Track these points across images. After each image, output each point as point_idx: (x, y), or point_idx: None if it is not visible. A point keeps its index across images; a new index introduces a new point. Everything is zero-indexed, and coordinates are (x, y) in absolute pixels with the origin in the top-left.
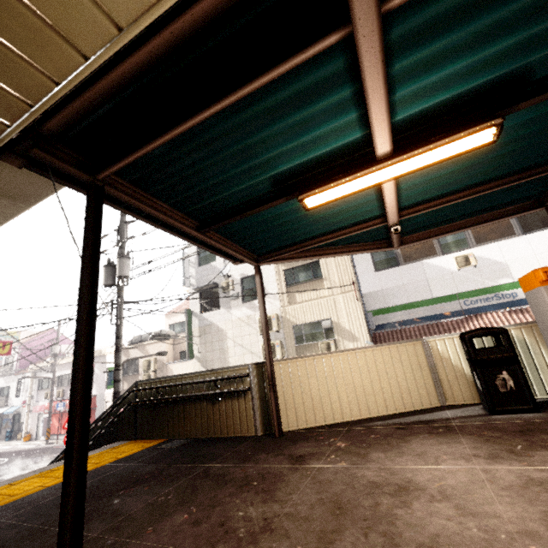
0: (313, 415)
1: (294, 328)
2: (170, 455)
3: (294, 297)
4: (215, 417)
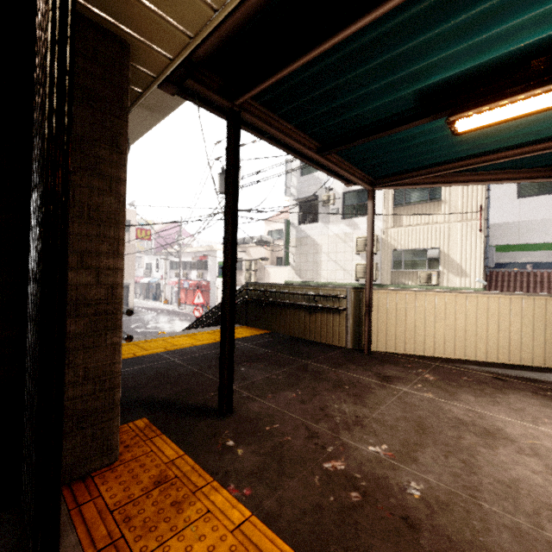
0: (403, 344)
1: (394, 252)
2: (275, 346)
3: (401, 219)
4: (311, 325)
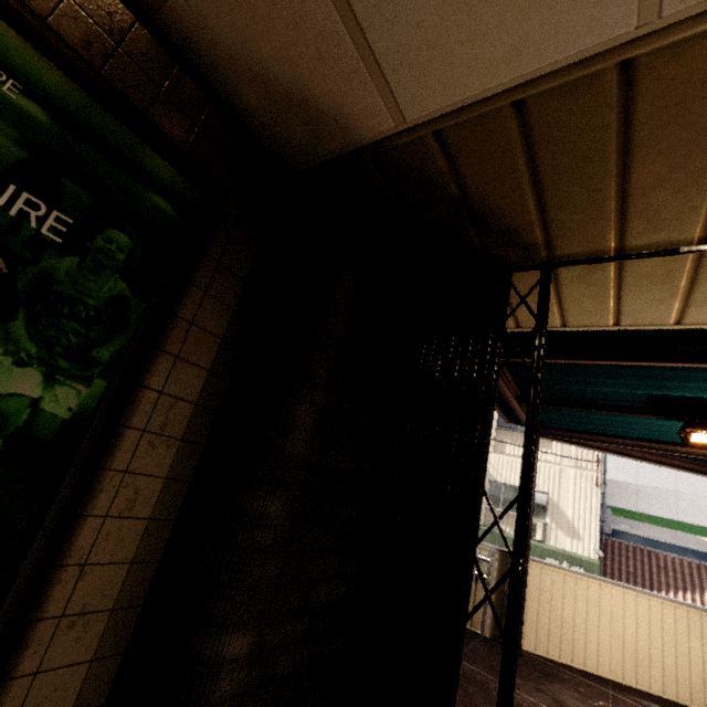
0: (558, 647)
1: (491, 484)
2: None
3: (504, 445)
4: None
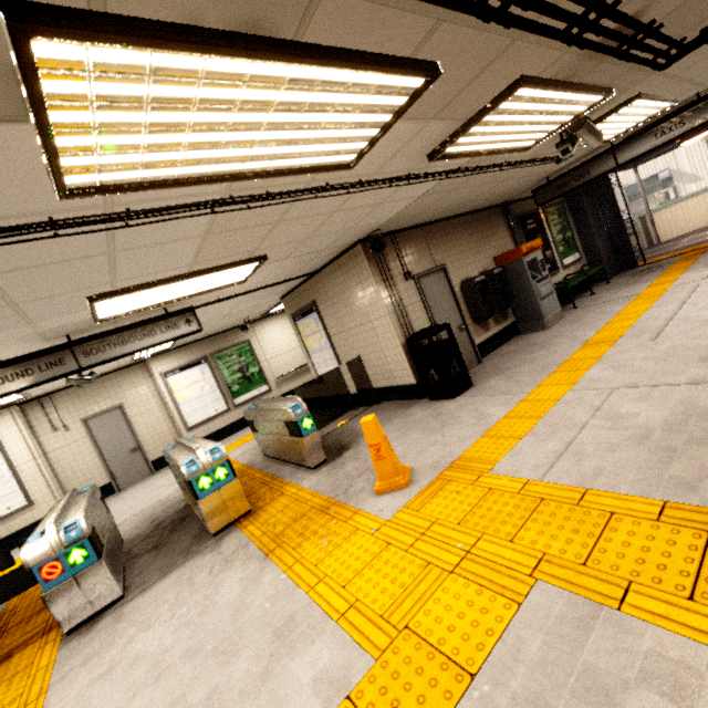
0: (676, 232)
1: (626, 190)
2: None
3: None
4: None
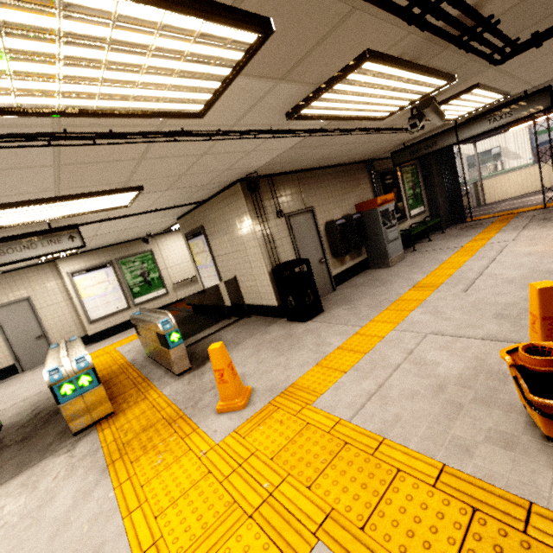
0: (498, 197)
1: (467, 158)
2: None
3: None
4: None
